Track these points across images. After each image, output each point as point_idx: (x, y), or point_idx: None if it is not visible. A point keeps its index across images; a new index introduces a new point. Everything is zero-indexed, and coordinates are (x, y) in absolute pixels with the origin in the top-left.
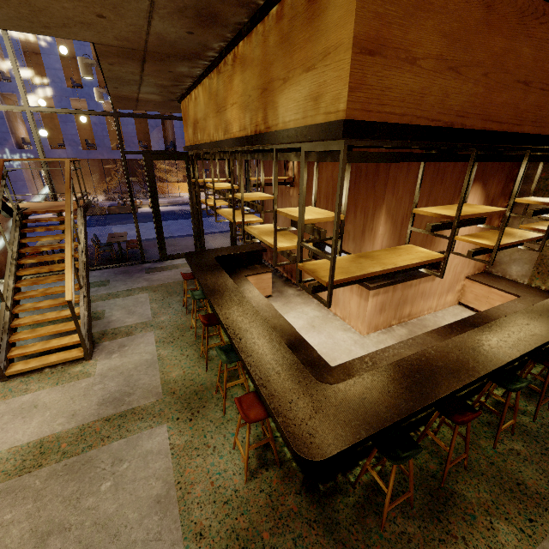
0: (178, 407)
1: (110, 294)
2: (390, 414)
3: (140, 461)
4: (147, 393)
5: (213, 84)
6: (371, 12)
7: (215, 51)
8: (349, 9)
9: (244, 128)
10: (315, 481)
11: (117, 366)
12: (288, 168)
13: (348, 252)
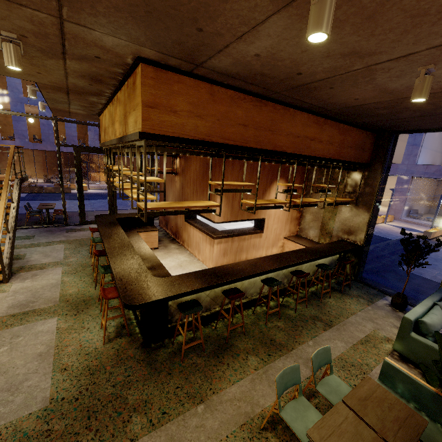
0: (69, 308)
1: (33, 244)
2: (187, 289)
3: (32, 336)
4: (48, 301)
5: (111, 109)
6: (149, 93)
7: (109, 93)
8: (140, 91)
9: (120, 133)
10: (150, 342)
11: (28, 286)
12: (175, 163)
13: (204, 216)
